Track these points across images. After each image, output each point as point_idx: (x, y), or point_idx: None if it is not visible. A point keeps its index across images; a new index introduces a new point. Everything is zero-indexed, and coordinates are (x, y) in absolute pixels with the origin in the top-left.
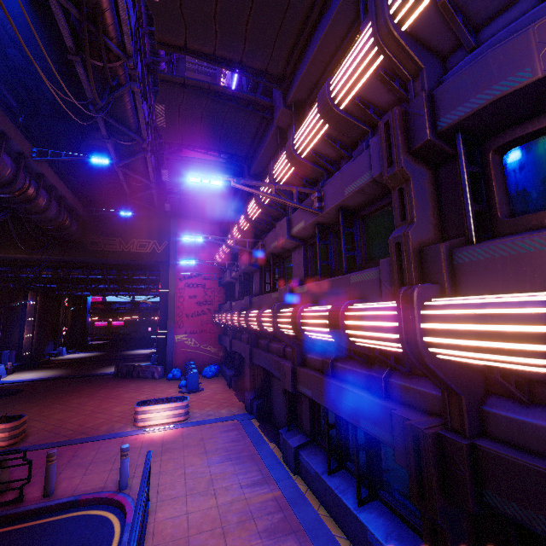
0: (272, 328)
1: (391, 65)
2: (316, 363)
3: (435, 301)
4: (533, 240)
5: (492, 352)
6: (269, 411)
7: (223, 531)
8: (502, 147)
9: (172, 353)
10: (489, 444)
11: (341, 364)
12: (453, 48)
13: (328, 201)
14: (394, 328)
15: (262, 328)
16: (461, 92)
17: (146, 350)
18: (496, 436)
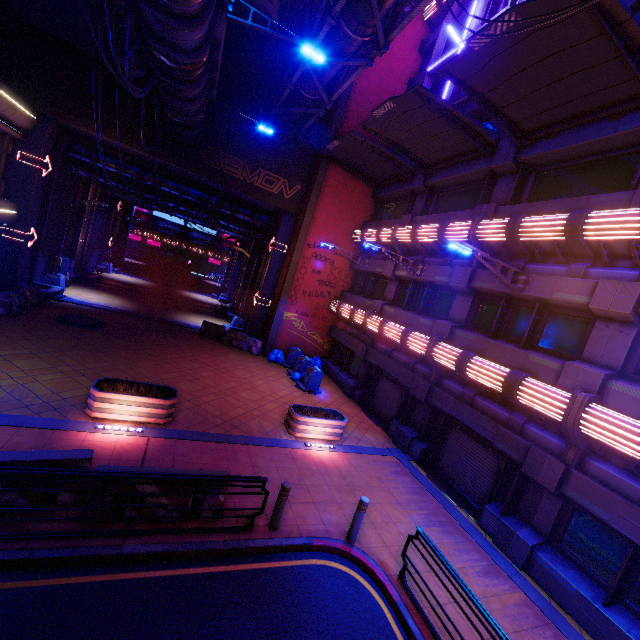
0: (563, 417)
1: None
2: (618, 482)
3: None
4: None
5: None
6: (434, 460)
7: None
8: None
9: (277, 331)
10: None
11: None
12: None
13: None
14: None
15: (515, 396)
16: None
17: (203, 296)
18: None
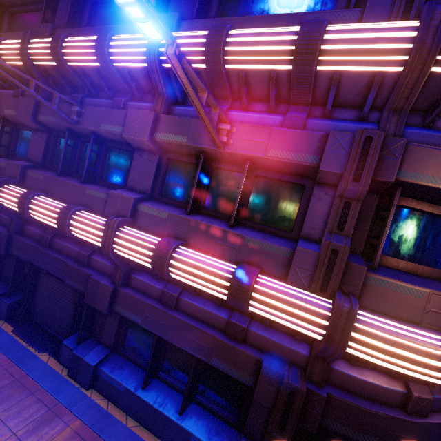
0: (101, 245)
1: (397, 86)
2: (149, 288)
3: (360, 315)
4: (415, 289)
5: (394, 364)
6: (28, 310)
7: None
8: (399, 205)
9: None
10: (333, 391)
11: (191, 301)
12: (415, 110)
13: (240, 144)
14: (318, 323)
15: (68, 232)
16: (424, 163)
17: None
18: (330, 381)
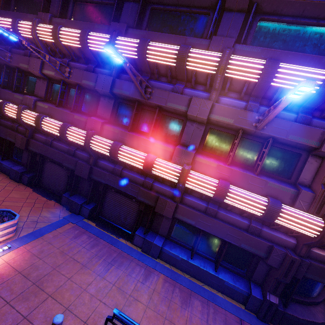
0: (178, 181)
1: None
2: (196, 205)
3: None
4: None
5: None
6: (99, 213)
7: (169, 320)
8: None
9: None
10: (310, 260)
11: (225, 213)
12: None
13: (270, 129)
14: (316, 229)
15: (151, 171)
16: None
17: None
18: (307, 256)
